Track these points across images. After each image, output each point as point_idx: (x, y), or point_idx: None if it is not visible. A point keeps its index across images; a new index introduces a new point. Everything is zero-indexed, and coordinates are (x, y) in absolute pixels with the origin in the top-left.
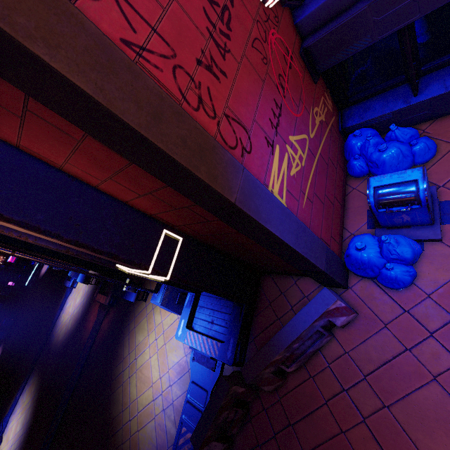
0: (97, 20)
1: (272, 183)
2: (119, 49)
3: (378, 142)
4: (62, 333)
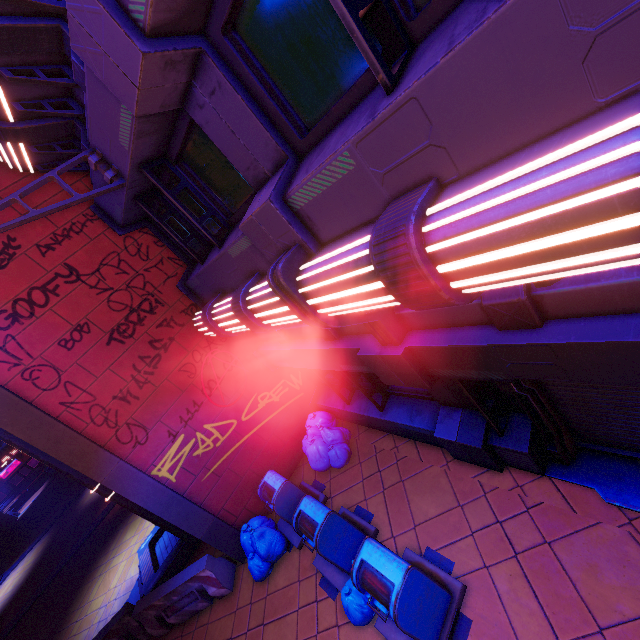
0: (50, 398)
1: (163, 463)
2: (48, 416)
3: (315, 433)
4: (90, 496)
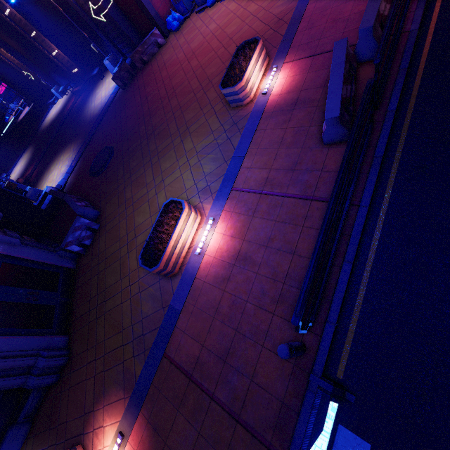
0: None
1: None
2: None
3: None
4: (49, 122)
